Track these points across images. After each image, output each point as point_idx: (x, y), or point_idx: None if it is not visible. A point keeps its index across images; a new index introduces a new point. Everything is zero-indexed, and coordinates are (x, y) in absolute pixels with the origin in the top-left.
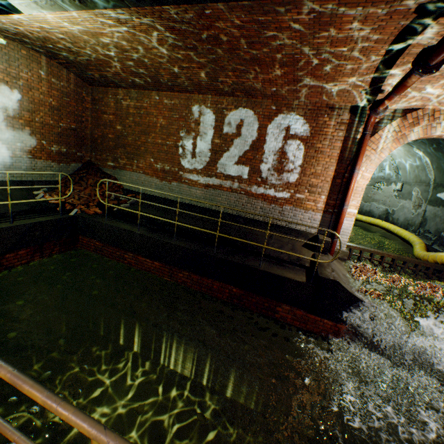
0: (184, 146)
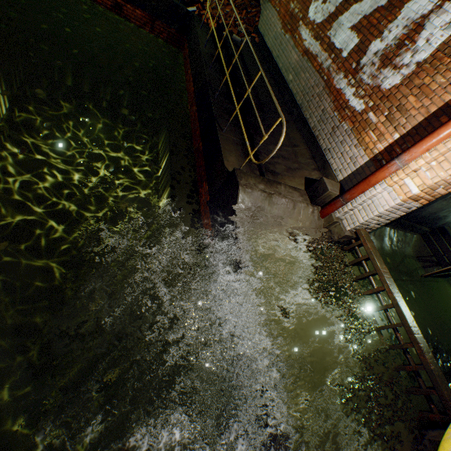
0: None
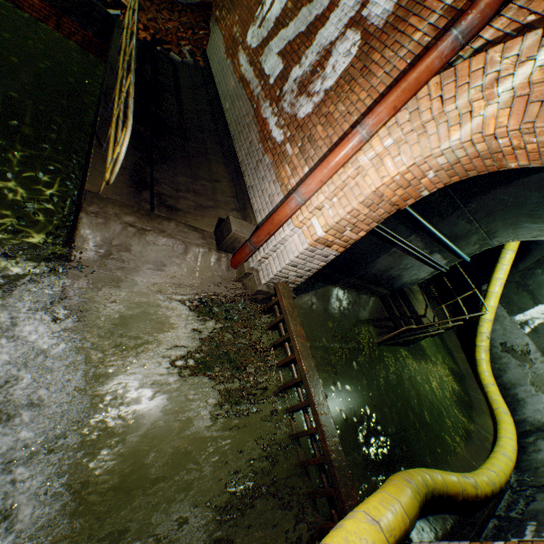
0: (265, 4)
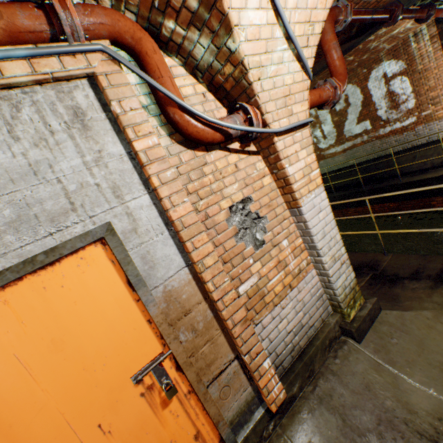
0: (315, 136)
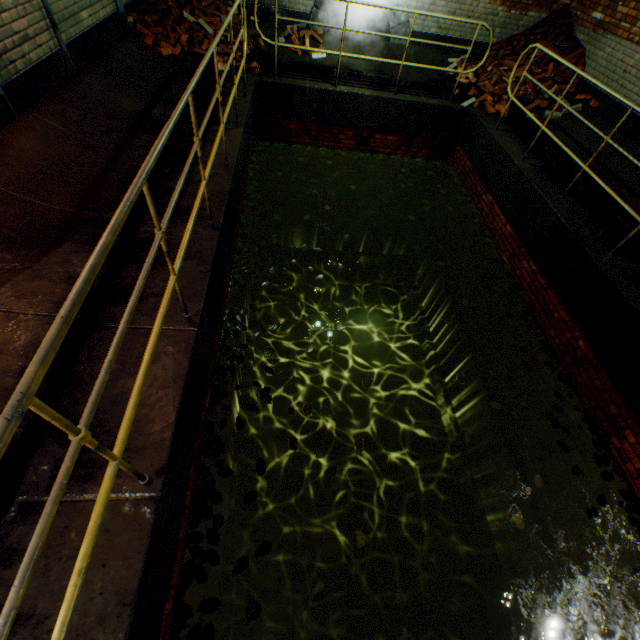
0: None
